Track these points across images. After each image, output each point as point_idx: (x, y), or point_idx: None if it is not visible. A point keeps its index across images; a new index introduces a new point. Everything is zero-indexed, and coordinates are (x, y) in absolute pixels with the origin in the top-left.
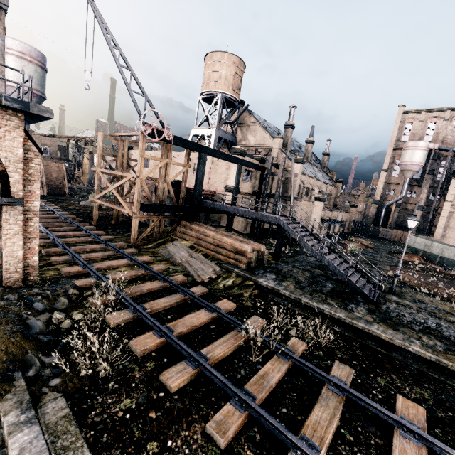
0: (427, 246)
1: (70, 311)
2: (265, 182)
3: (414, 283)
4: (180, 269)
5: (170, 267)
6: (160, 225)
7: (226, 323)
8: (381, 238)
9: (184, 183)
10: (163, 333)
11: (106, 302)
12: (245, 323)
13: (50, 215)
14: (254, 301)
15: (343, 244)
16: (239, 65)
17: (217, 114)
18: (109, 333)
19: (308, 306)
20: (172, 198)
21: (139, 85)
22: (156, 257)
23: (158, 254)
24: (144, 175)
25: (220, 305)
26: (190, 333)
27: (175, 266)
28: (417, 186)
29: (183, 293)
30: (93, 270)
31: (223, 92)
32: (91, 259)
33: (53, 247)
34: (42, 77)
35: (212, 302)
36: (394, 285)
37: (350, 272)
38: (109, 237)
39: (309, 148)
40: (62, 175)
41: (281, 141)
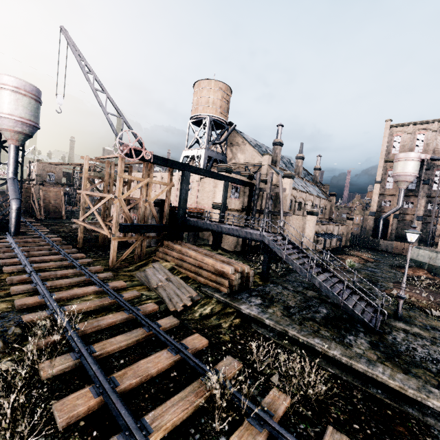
0: (432, 258)
1: (1, 357)
2: (254, 198)
3: (423, 303)
4: (154, 295)
5: (144, 293)
6: (142, 246)
7: (192, 368)
8: (381, 251)
9: (167, 201)
10: (102, 389)
11: (51, 343)
12: (214, 368)
13: (36, 238)
14: (233, 333)
15: (341, 260)
16: (226, 90)
17: (206, 135)
18: (37, 389)
19: (296, 339)
20: (155, 218)
21: (116, 107)
22: (132, 282)
23: (136, 277)
24: (123, 195)
25: (188, 342)
26: (141, 386)
27: (151, 291)
28: (413, 196)
29: (147, 328)
30: (50, 301)
31: (211, 115)
32: (57, 287)
33: (22, 274)
34: (36, 109)
35: (182, 337)
36: (399, 309)
37: (346, 294)
38: (88, 260)
39: (300, 164)
40: (60, 199)
41: (269, 158)
